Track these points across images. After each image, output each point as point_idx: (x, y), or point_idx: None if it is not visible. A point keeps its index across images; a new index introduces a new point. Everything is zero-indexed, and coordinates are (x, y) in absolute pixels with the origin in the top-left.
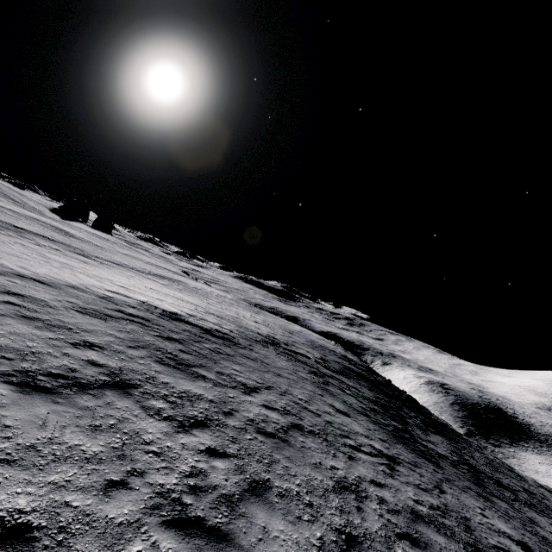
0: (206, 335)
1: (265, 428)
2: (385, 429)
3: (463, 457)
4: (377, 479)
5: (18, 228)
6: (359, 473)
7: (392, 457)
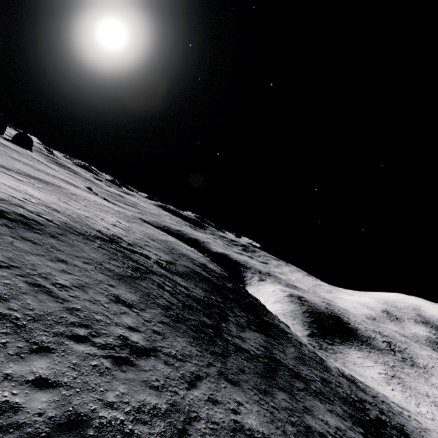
0: None
1: None
2: (182, 323)
3: (271, 352)
4: (58, 376)
5: None
6: (18, 370)
7: (148, 350)
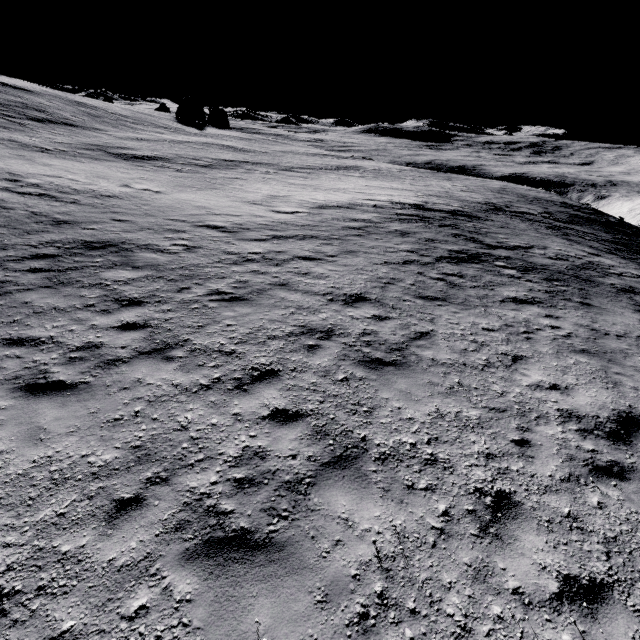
0: (457, 217)
1: (558, 268)
2: (635, 262)
3: None
4: None
5: (228, 161)
6: (630, 286)
7: None
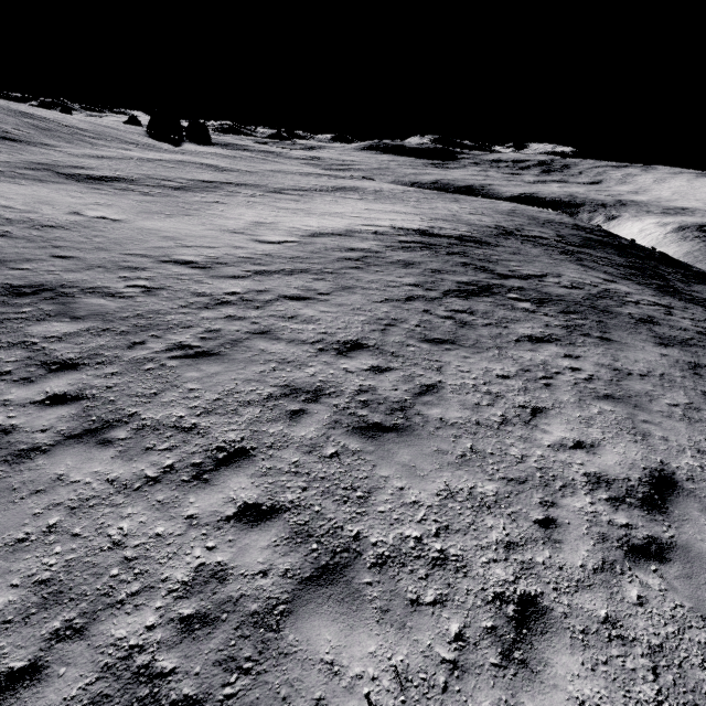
0: (465, 244)
1: (574, 299)
2: (650, 287)
3: None
4: (661, 317)
5: (207, 182)
6: (648, 315)
7: (666, 305)
